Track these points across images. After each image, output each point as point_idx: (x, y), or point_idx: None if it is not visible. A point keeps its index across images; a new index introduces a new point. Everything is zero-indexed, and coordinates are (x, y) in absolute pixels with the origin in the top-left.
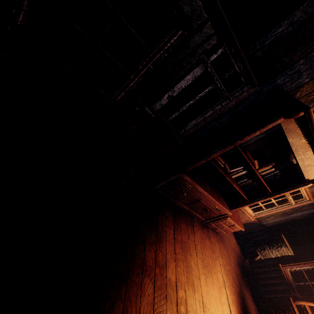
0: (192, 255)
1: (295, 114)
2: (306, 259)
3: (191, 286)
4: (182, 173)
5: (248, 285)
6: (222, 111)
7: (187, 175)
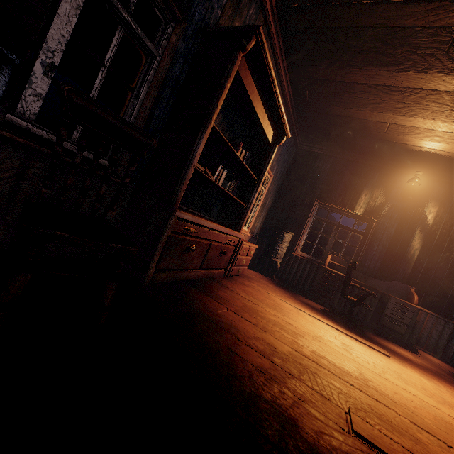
0: (262, 311)
1: (250, 42)
2: (301, 230)
3: (298, 335)
4: (177, 212)
5: (295, 292)
6: (161, 80)
7: (183, 211)
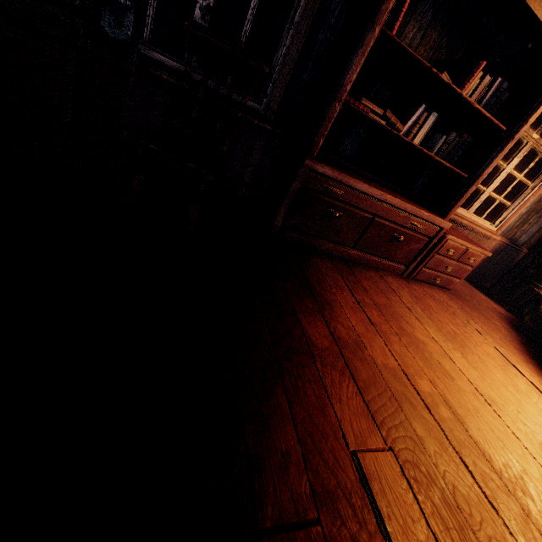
0: (412, 324)
1: None
2: None
3: (440, 371)
4: (307, 161)
5: None
6: None
7: (319, 162)
